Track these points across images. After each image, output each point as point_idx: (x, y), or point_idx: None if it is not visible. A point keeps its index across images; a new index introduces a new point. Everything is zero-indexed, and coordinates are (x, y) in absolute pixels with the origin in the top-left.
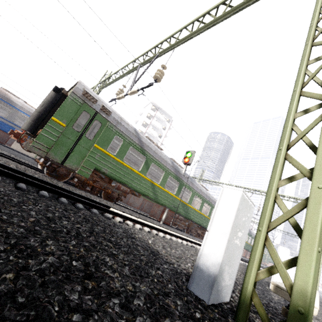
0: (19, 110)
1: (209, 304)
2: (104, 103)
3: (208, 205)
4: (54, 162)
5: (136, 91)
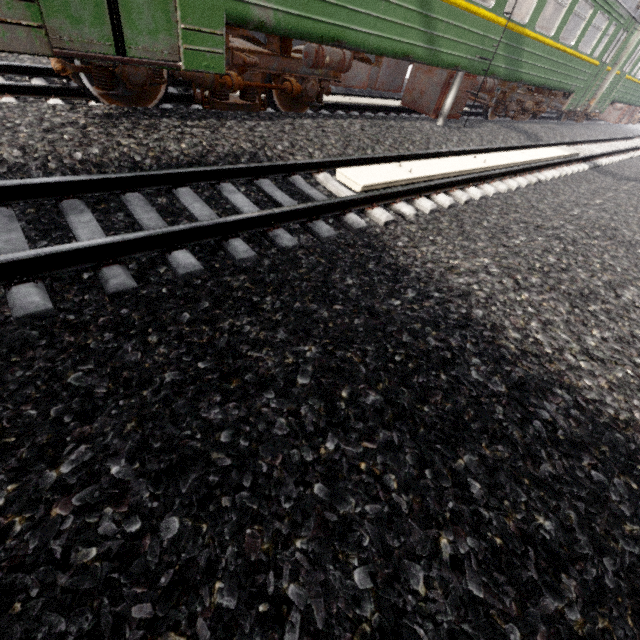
0: None
1: None
2: None
3: (588, 3)
4: (92, 58)
5: None
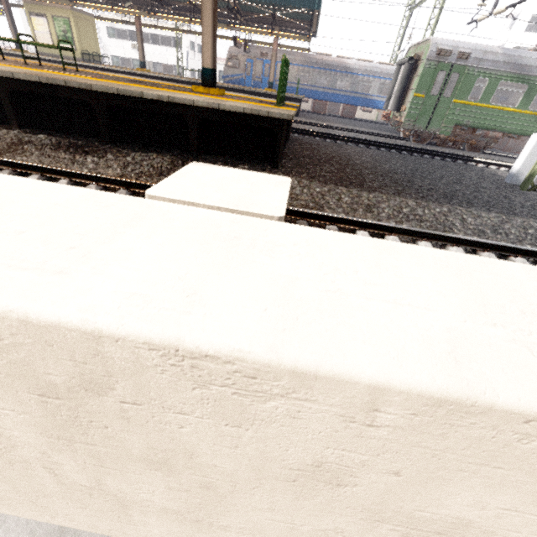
0: (357, 75)
1: (510, 184)
2: (460, 47)
3: None
4: (419, 131)
5: (504, 11)
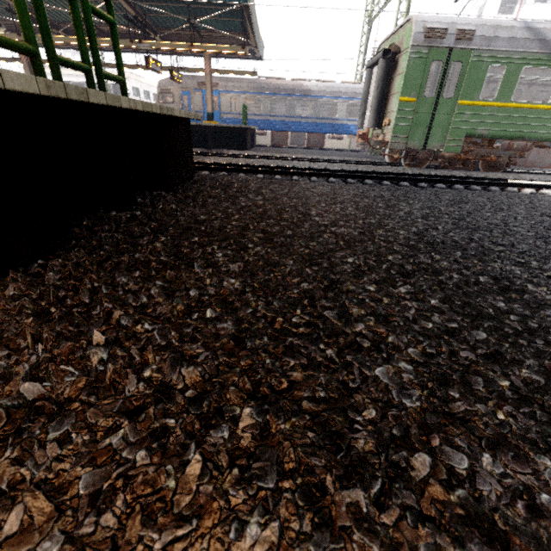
0: (319, 97)
1: None
2: (458, 24)
3: None
4: (415, 150)
5: None
